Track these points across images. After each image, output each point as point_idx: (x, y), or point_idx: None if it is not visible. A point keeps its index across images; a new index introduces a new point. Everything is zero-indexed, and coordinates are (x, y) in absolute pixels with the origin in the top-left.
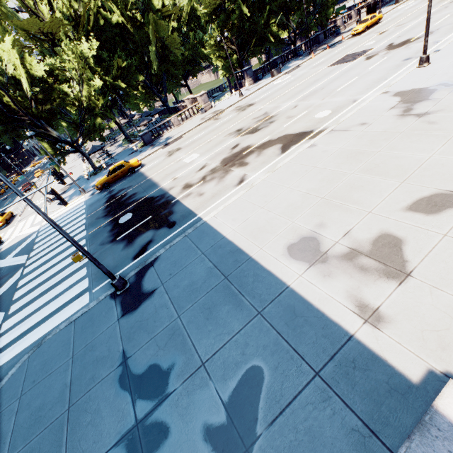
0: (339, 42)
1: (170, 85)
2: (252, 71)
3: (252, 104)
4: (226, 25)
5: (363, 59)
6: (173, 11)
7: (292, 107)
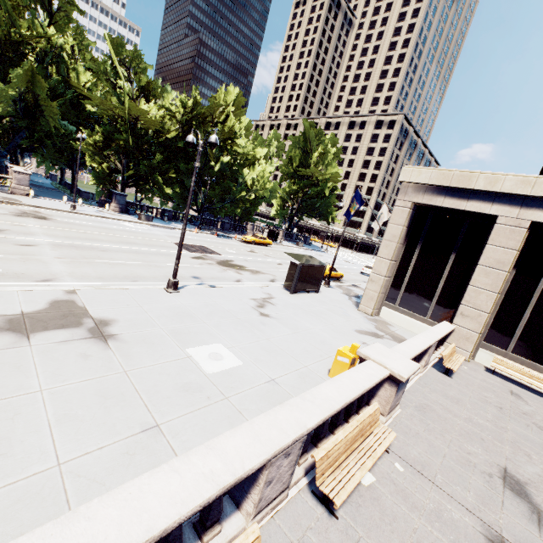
0: (230, 238)
1: (48, 153)
2: (125, 200)
3: (46, 218)
4: (114, 139)
5: (195, 255)
6: (89, 95)
7: (23, 243)
